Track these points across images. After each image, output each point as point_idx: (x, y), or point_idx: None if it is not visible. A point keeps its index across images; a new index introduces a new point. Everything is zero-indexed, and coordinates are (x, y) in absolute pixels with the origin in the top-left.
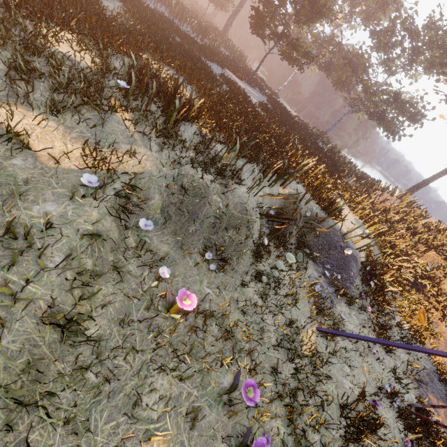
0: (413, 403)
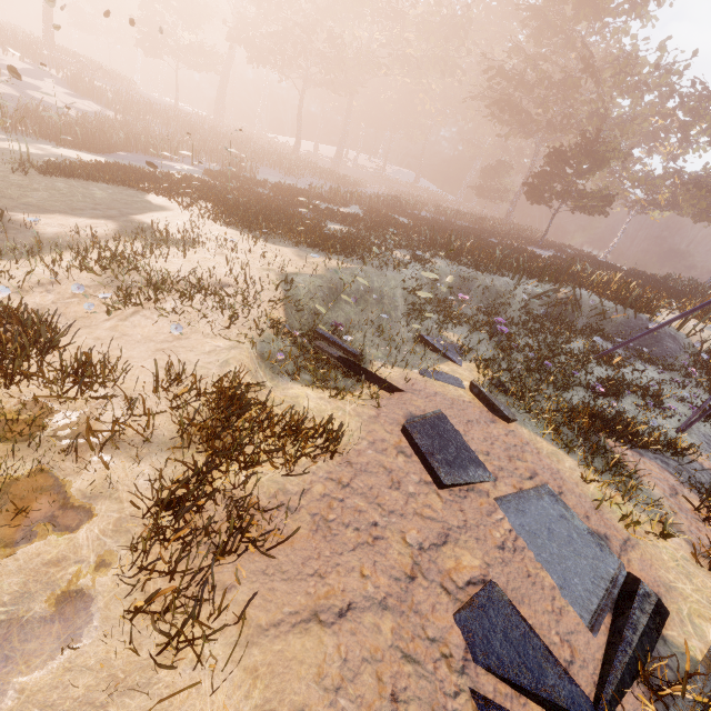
0: None
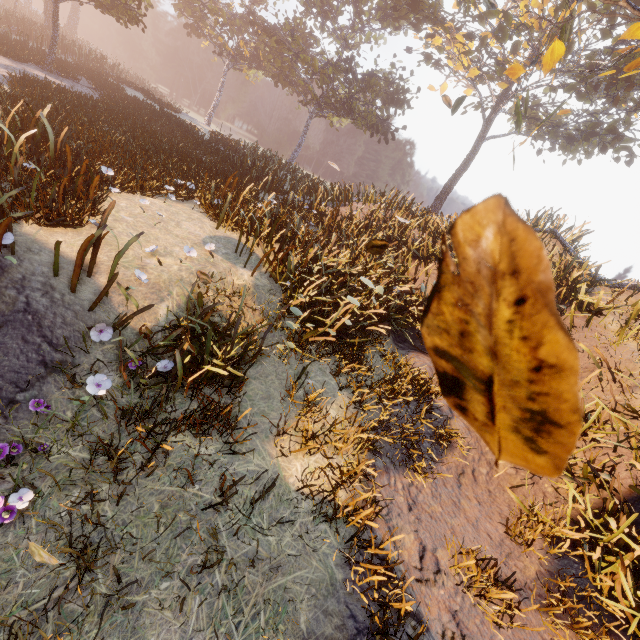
0: None
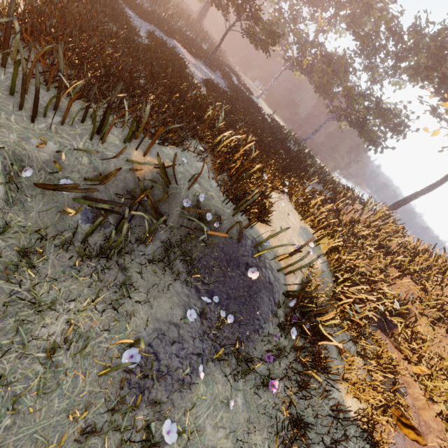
0: None
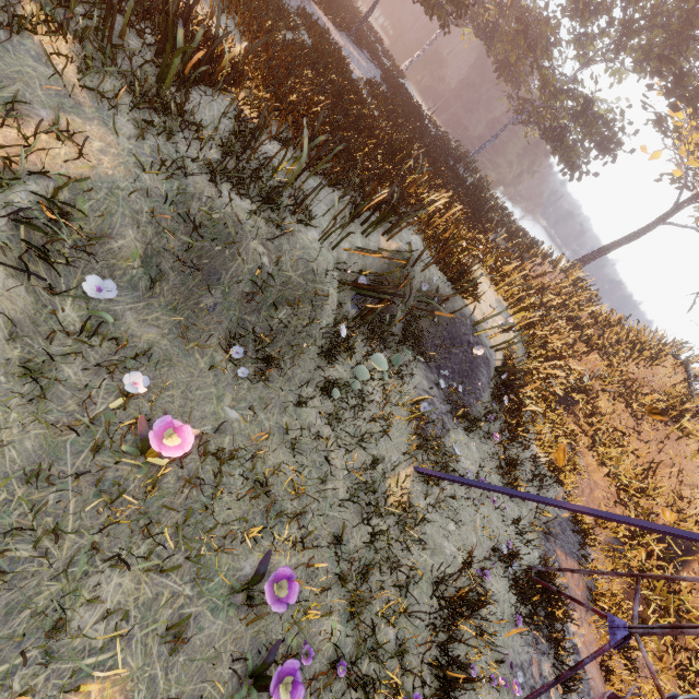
0: (534, 564)
